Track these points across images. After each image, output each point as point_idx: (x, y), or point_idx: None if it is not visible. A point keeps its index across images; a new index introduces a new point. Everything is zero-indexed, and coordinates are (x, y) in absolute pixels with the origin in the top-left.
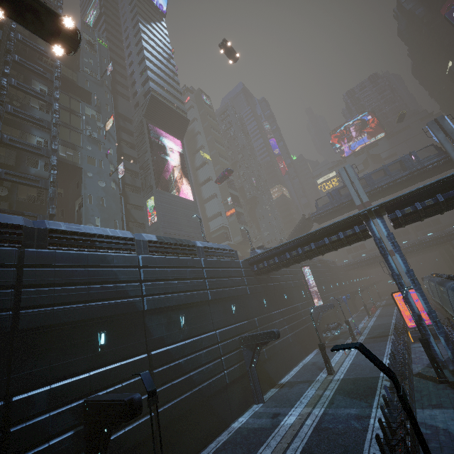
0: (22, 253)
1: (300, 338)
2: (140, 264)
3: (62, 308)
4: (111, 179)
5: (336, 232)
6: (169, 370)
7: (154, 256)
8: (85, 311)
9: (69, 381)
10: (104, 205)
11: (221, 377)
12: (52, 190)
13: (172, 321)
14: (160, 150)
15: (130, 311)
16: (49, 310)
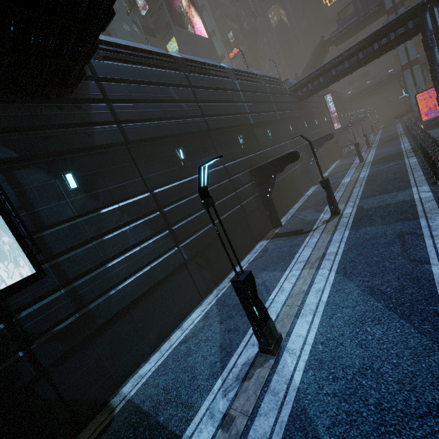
0: (186, 77)
1: (327, 153)
2: (238, 89)
3: (220, 118)
4: (130, 20)
5: (387, 34)
6: None
7: (243, 82)
8: (229, 121)
9: (240, 160)
10: None
11: (296, 169)
12: None
13: (265, 133)
14: None
15: (246, 123)
16: (215, 118)
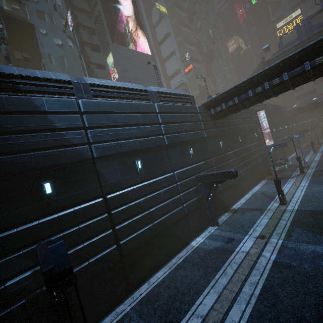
0: None
1: (250, 172)
2: (81, 110)
3: None
4: (65, 36)
5: None
6: (128, 209)
7: (98, 100)
8: (17, 163)
9: (13, 232)
10: (65, 64)
11: (180, 210)
12: (3, 47)
13: (128, 166)
14: (115, 5)
15: (76, 160)
16: None
